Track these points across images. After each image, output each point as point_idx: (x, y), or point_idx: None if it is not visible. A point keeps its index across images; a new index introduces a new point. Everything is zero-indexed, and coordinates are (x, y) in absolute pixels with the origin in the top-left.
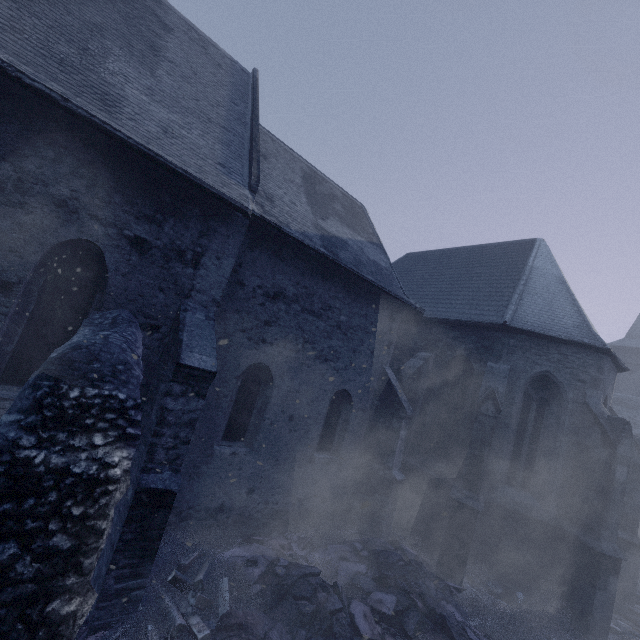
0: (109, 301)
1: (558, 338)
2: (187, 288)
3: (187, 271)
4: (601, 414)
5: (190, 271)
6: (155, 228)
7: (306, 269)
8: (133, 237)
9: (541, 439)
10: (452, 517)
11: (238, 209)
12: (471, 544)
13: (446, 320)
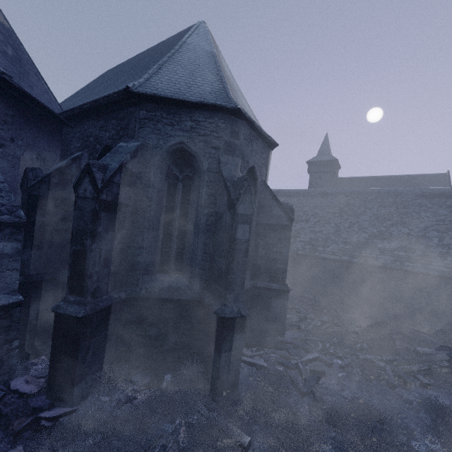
0: None
1: (188, 101)
2: None
3: None
4: (231, 178)
5: None
6: None
7: None
8: None
9: (189, 219)
10: (56, 333)
11: None
12: (77, 357)
13: (85, 106)
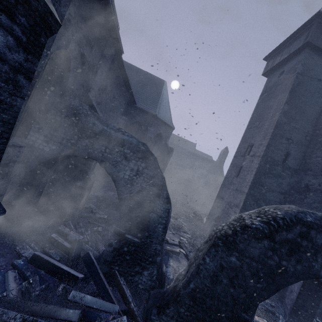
0: (66, 91)
1: (166, 123)
2: (90, 86)
3: (92, 77)
4: (168, 146)
5: (93, 77)
6: (90, 49)
7: (115, 78)
8: (82, 53)
9: (153, 151)
10: None
11: (120, 50)
12: None
13: (136, 106)
